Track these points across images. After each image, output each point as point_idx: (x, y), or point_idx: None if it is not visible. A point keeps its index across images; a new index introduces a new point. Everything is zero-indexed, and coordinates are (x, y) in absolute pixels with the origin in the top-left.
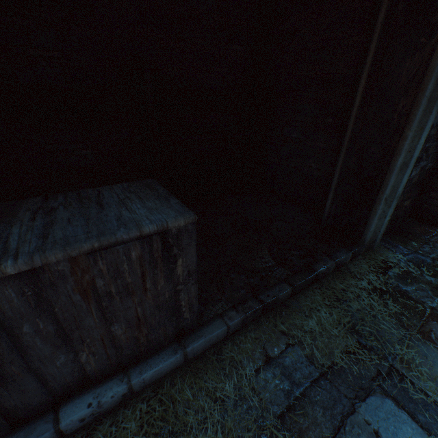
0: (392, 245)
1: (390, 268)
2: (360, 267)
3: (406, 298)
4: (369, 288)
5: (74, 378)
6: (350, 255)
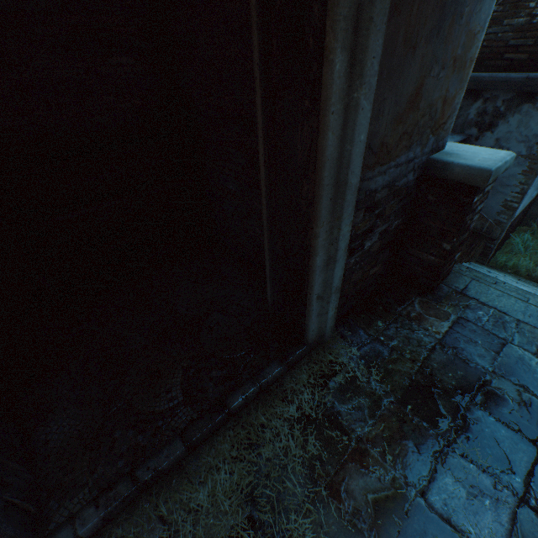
0: (352, 330)
1: (335, 375)
2: (297, 380)
3: (335, 426)
4: (296, 417)
5: None
6: (284, 367)
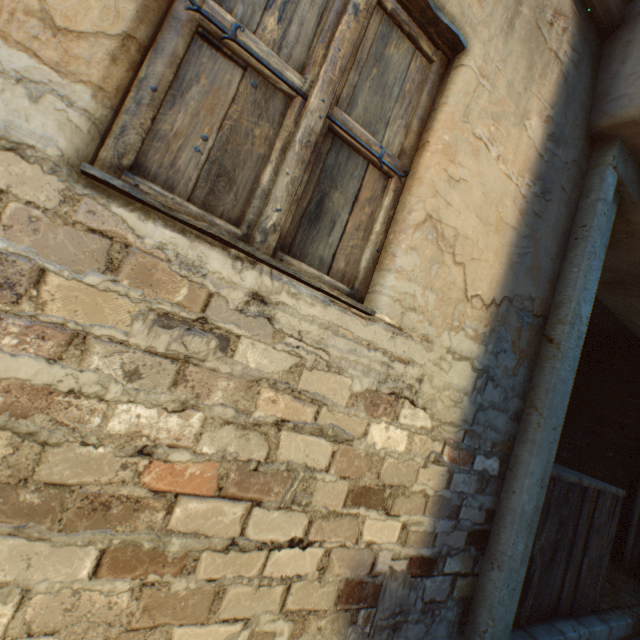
0: None
1: None
2: None
3: None
4: None
5: (553, 598)
6: None
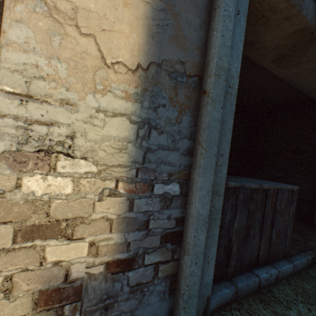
0: None
1: None
2: None
3: None
4: None
5: (254, 257)
6: None
